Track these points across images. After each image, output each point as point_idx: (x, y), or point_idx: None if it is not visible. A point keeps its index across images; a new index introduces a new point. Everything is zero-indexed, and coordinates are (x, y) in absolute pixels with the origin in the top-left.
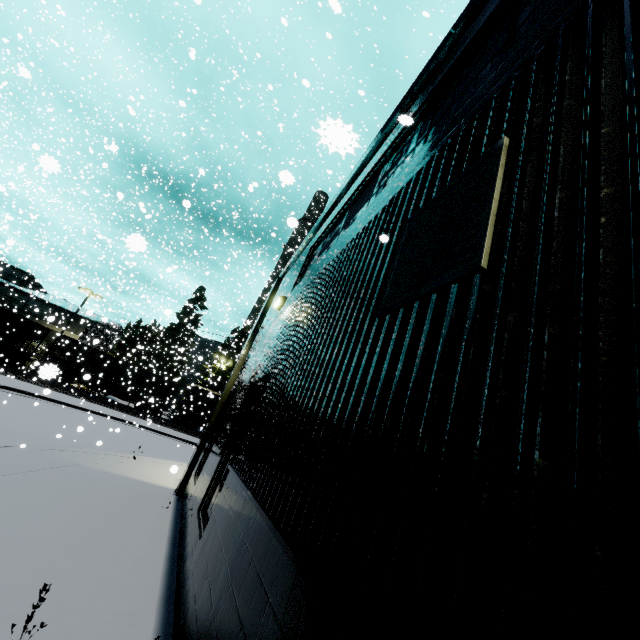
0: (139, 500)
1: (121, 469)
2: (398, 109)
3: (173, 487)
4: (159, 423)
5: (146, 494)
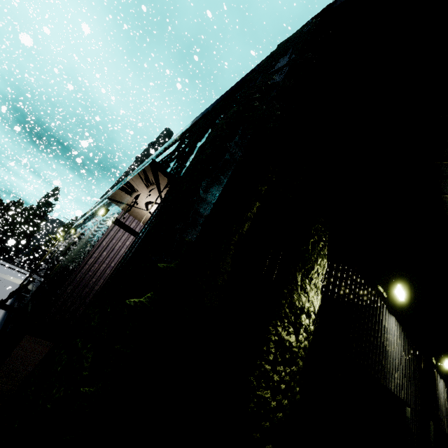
0: (9, 283)
1: (2, 276)
2: (84, 214)
3: (19, 284)
4: (13, 264)
5: (11, 282)
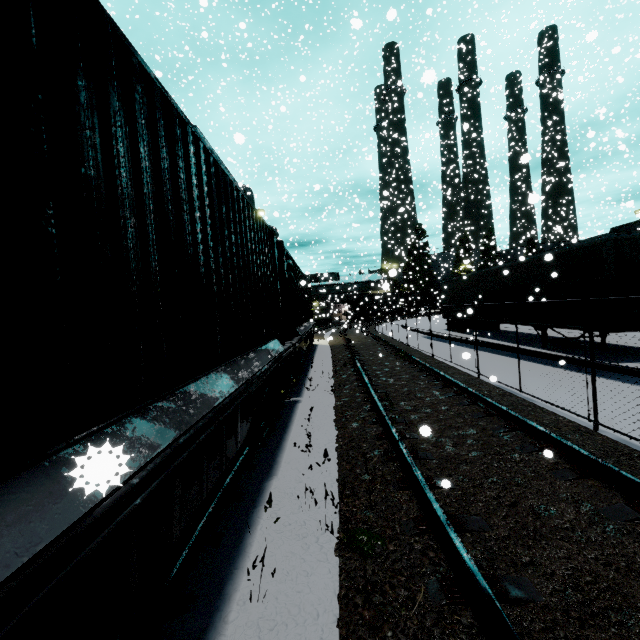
0: None
1: None
2: None
3: None
4: None
5: None
